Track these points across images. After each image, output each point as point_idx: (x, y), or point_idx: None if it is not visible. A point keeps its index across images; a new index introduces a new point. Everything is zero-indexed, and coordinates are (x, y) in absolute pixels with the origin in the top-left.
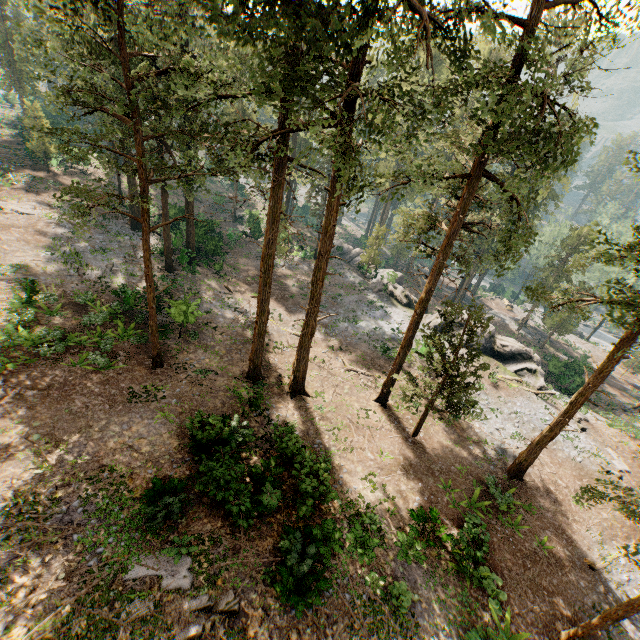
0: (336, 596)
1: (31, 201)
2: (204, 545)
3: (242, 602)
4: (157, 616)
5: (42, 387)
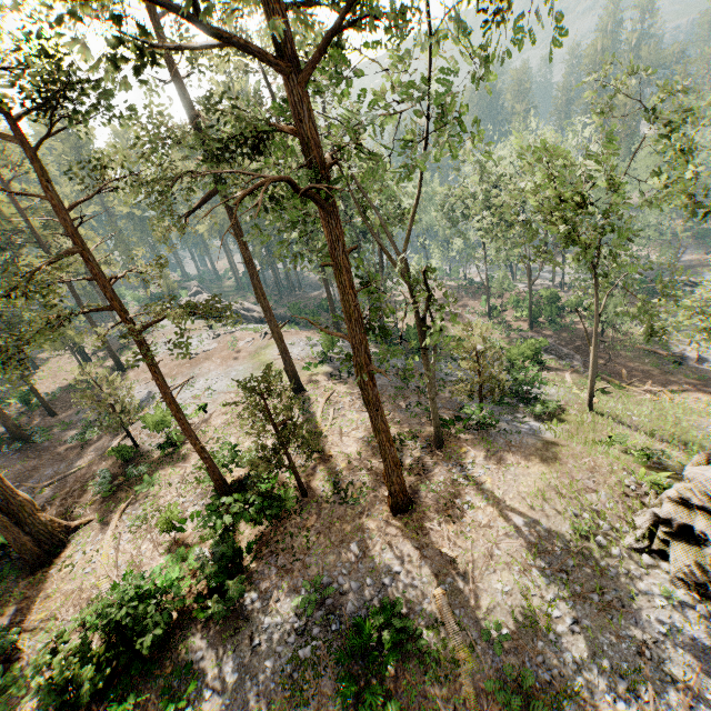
0: None
1: None
2: None
3: None
4: None
5: None
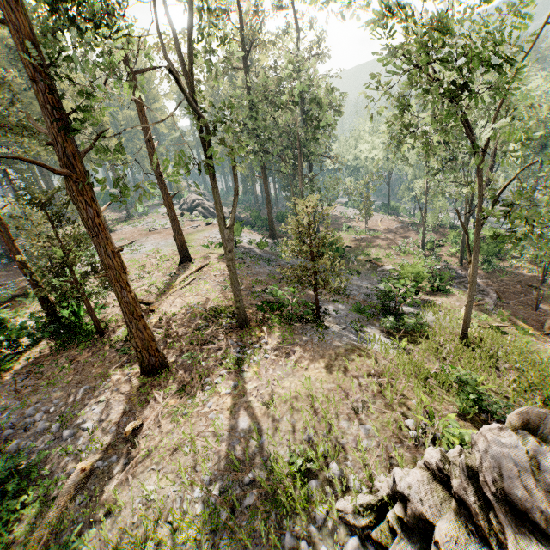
0: None
1: None
2: None
3: None
4: None
5: None
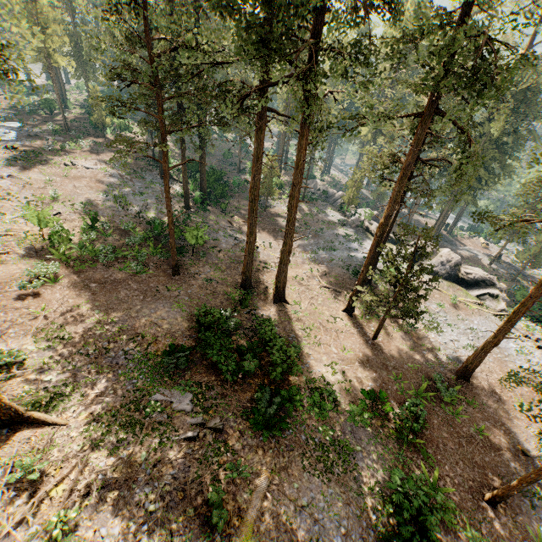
0: (294, 435)
1: (93, 159)
2: (202, 389)
3: (225, 426)
4: (169, 423)
5: (100, 282)
